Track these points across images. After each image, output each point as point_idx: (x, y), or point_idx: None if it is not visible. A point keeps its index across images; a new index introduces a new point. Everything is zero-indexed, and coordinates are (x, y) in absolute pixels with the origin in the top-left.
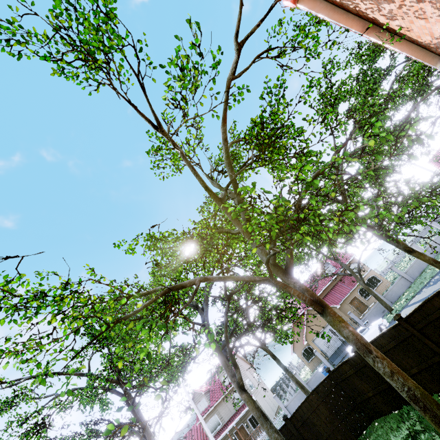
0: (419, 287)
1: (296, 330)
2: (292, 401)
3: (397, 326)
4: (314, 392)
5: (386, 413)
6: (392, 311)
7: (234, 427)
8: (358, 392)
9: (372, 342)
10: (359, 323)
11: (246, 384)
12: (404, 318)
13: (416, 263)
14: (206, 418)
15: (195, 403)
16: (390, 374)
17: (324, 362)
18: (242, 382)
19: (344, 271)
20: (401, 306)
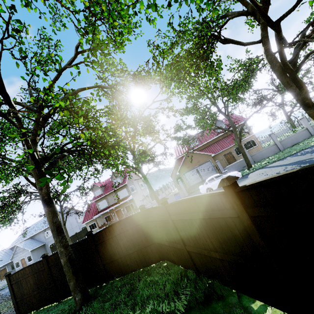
0: (285, 155)
1: (178, 164)
2: (152, 206)
3: (221, 195)
4: (121, 222)
5: (174, 263)
6: (250, 168)
7: (115, 209)
8: (159, 236)
9: (181, 202)
10: (220, 170)
11: (129, 188)
12: (239, 188)
13: (295, 136)
14: (99, 200)
15: (93, 190)
16: None
17: (182, 189)
18: (47, 197)
19: (228, 128)
20: (259, 166)
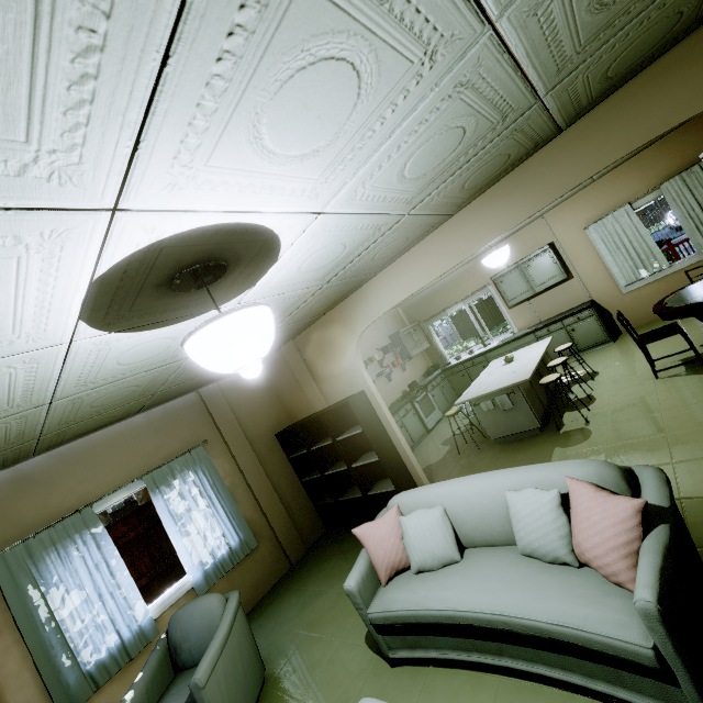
0: None
1: None
2: None
3: None
4: None
5: None
6: None
7: None
8: None
9: None
10: None
11: None
12: None
13: None
14: None
15: None
16: (140, 500)
17: None
18: None
19: None
20: None
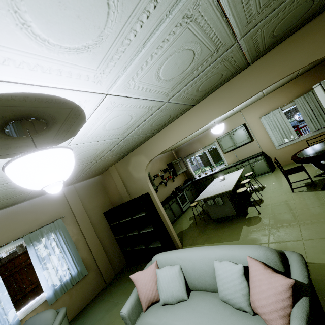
0: None
1: None
2: None
3: None
4: None
5: None
6: None
7: None
8: None
9: None
10: None
11: None
12: None
13: None
14: None
15: None
16: None
17: None
18: None
19: None
20: None
